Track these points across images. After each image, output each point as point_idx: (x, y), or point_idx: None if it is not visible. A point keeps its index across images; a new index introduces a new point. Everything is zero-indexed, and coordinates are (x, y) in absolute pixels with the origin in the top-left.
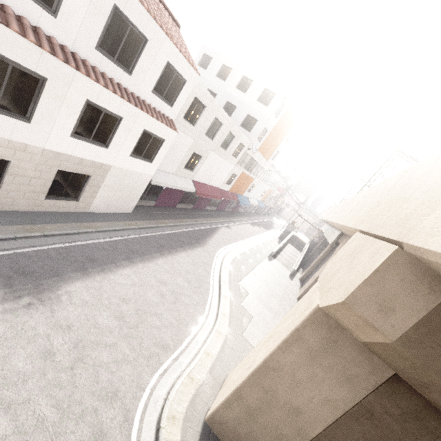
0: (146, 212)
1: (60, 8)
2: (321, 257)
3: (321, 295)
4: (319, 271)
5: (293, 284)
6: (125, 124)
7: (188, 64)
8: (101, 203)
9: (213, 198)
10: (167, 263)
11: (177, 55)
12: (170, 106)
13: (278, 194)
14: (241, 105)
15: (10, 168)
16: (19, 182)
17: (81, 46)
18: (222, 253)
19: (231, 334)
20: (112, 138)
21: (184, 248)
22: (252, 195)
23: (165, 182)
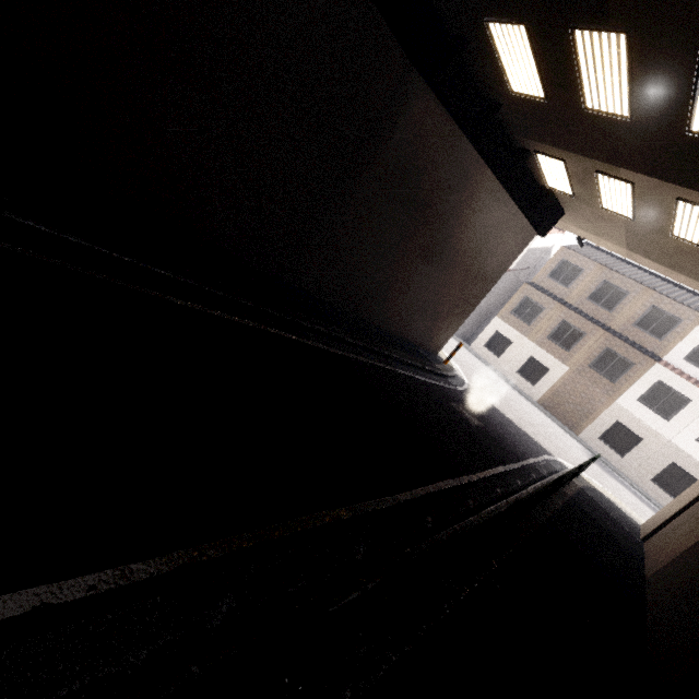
0: None
1: None
2: None
3: None
4: None
5: None
6: None
7: None
8: None
9: None
10: None
11: None
12: None
13: None
14: None
15: (640, 444)
16: (640, 456)
17: None
18: None
19: None
20: None
21: None
22: None
23: None
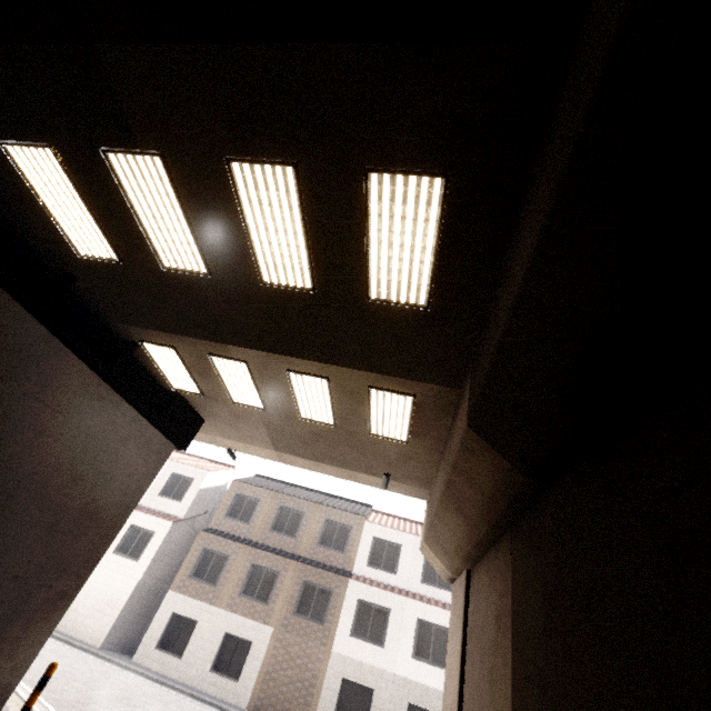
0: None
1: (398, 569)
2: None
3: None
4: None
5: None
6: None
7: None
8: None
9: None
10: None
11: None
12: None
13: None
14: None
15: (374, 698)
16: None
17: (412, 585)
18: None
19: None
20: None
21: None
22: None
23: None
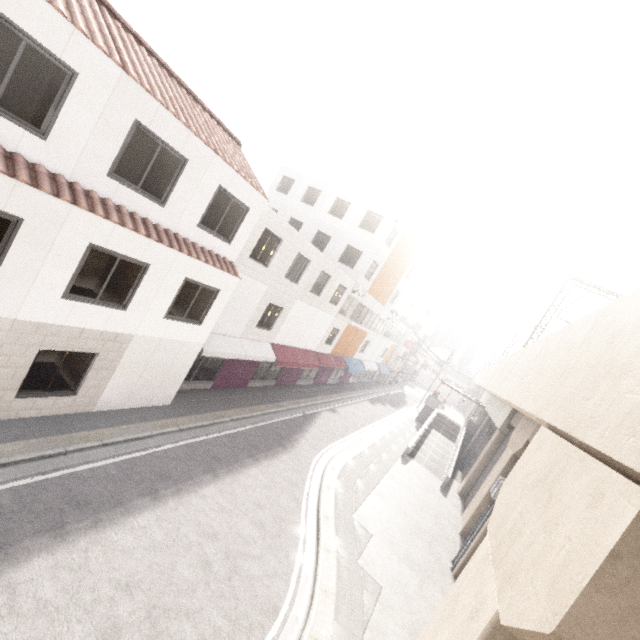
0: (196, 400)
1: (52, 128)
2: (488, 451)
3: (500, 584)
4: (489, 480)
5: (450, 505)
6: (155, 273)
7: (250, 187)
8: (117, 394)
9: (305, 367)
10: (224, 492)
11: (233, 177)
12: (227, 243)
13: (408, 351)
14: (337, 235)
15: None
16: None
17: (85, 173)
18: (322, 459)
19: (341, 639)
20: (134, 294)
21: (256, 458)
22: (368, 356)
23: (225, 352)
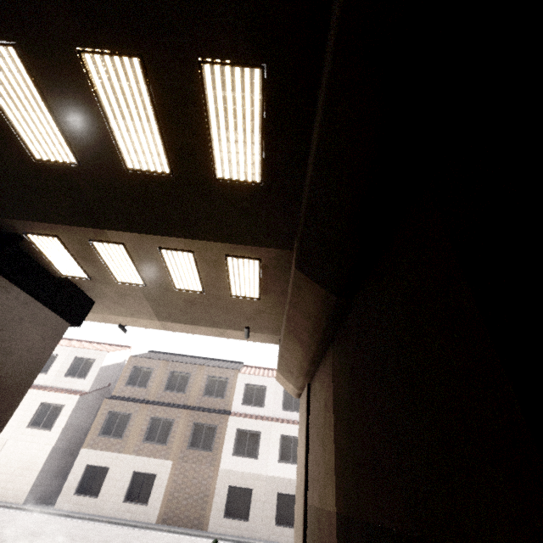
0: None
1: (264, 403)
2: None
3: None
4: None
5: None
6: None
7: None
8: None
9: None
10: None
11: None
12: None
13: None
14: None
15: (253, 495)
16: (258, 507)
17: (276, 413)
18: None
19: None
20: None
21: None
22: None
23: None
